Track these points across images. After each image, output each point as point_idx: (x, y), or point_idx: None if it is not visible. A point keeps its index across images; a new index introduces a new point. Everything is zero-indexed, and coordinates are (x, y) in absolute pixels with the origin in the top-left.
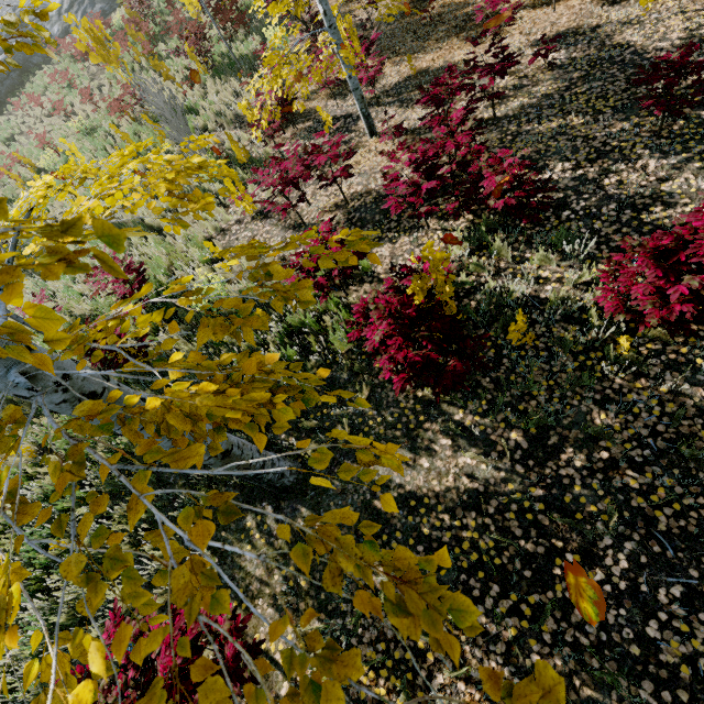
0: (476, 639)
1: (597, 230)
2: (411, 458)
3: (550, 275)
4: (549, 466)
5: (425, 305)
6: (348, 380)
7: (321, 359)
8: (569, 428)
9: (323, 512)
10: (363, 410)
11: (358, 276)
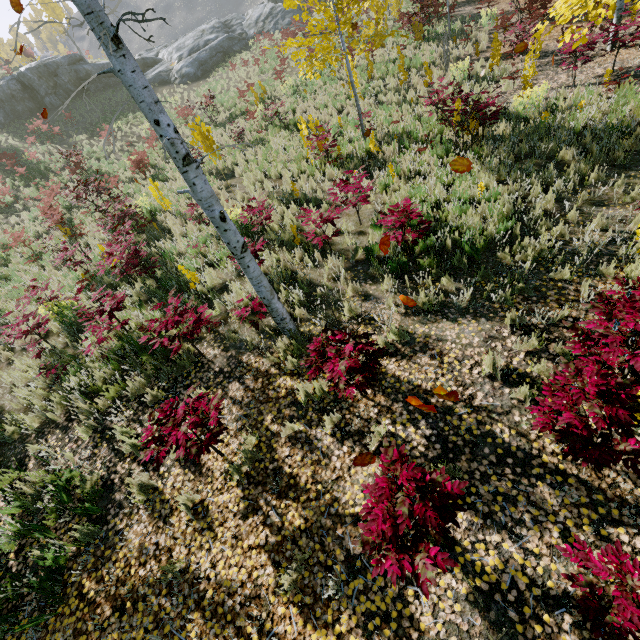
0: None
1: None
2: None
3: None
4: None
5: None
6: None
7: None
8: None
9: None
10: None
11: None
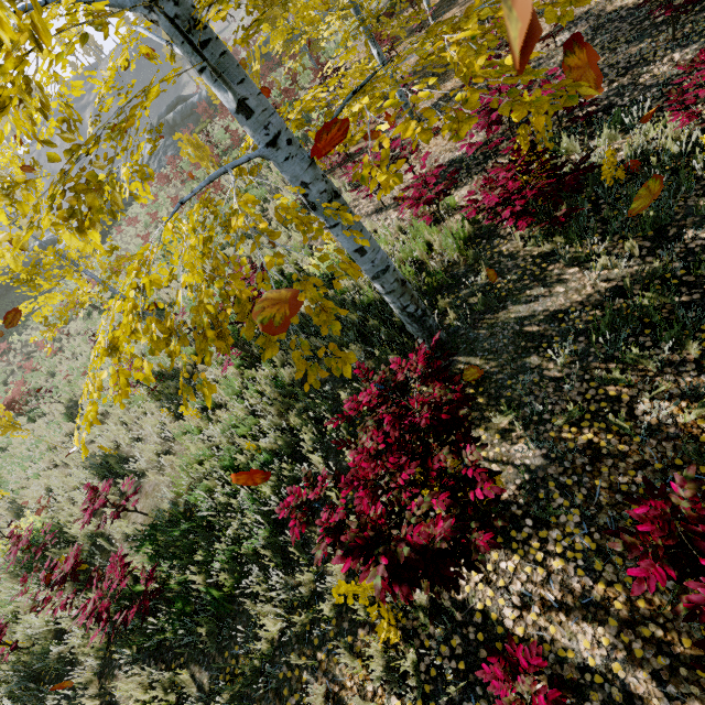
0: (664, 370)
1: (648, 107)
2: (546, 291)
3: (619, 146)
4: (677, 247)
5: (529, 157)
6: (465, 271)
7: (436, 266)
8: (683, 219)
9: (479, 352)
10: (488, 282)
11: (446, 213)
